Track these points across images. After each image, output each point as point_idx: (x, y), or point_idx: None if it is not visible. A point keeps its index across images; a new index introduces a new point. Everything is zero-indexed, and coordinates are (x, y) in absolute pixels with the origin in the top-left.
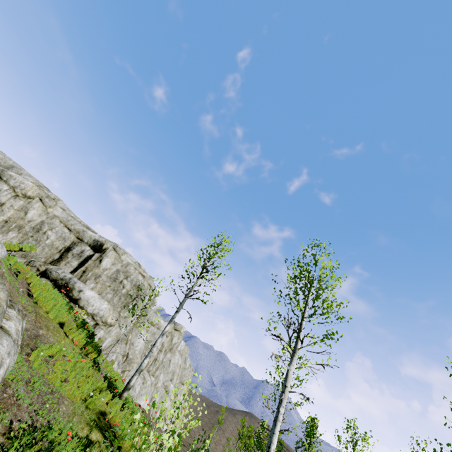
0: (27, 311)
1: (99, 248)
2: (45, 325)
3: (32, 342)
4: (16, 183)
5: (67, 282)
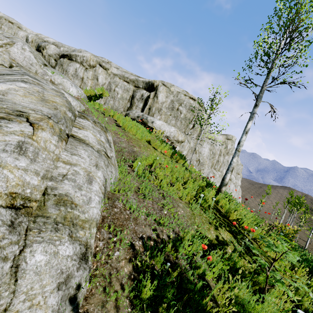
0: (119, 136)
1: (152, 89)
2: (137, 144)
3: (131, 157)
4: (81, 59)
5: (141, 119)
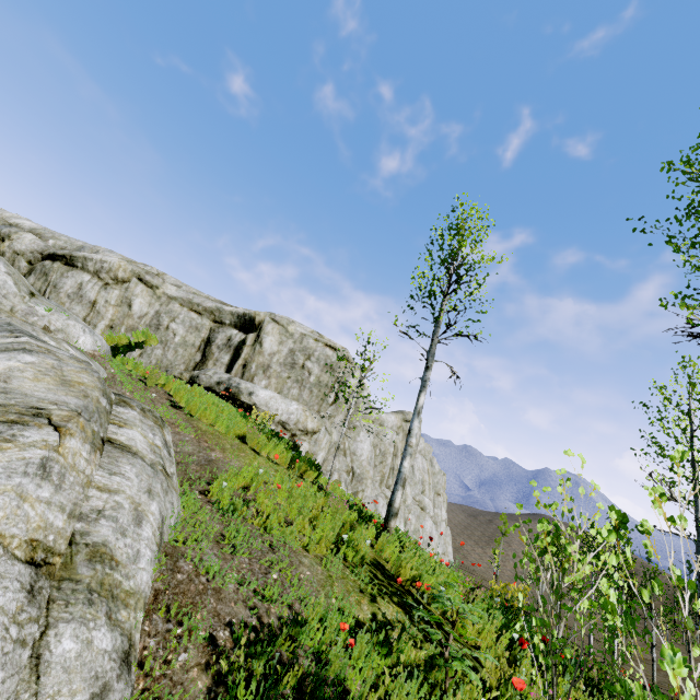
0: (179, 428)
1: (250, 327)
2: (217, 444)
3: (205, 473)
4: (96, 265)
5: (227, 387)
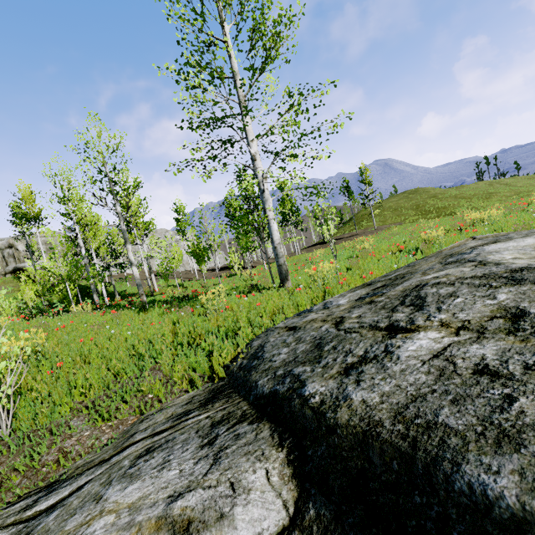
0: None
1: (12, 246)
2: None
3: None
4: None
5: (16, 269)
